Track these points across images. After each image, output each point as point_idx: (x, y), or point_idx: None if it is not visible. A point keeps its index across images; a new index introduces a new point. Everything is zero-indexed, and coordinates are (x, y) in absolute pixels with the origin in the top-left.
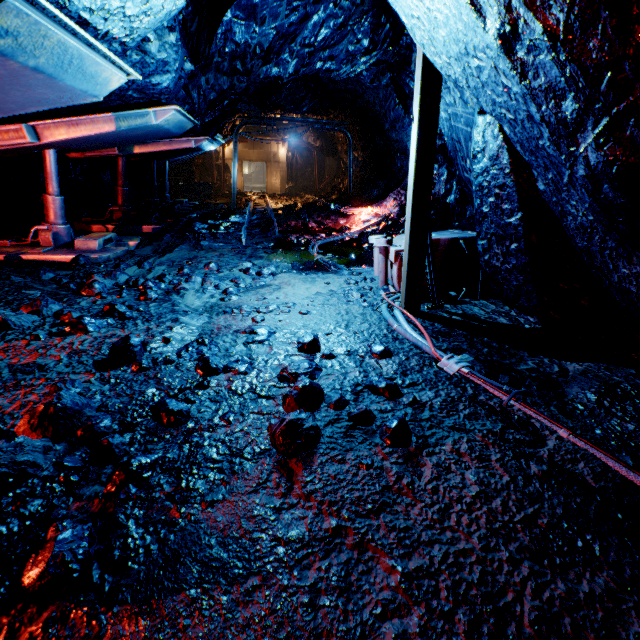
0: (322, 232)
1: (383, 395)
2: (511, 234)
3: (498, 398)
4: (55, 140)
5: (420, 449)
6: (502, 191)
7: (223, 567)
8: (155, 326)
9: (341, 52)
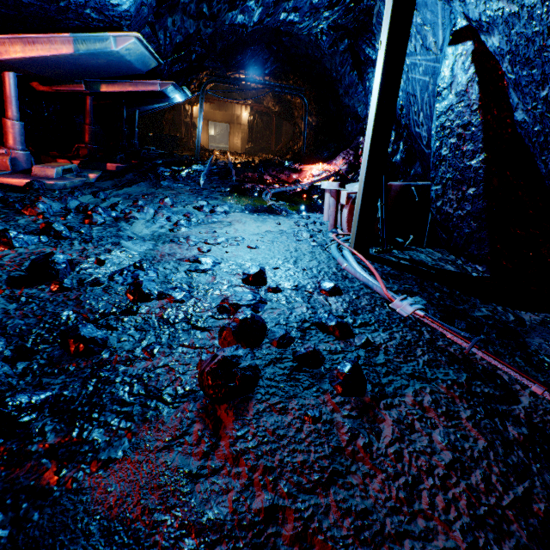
0: (276, 184)
1: (333, 334)
2: (470, 178)
3: (457, 345)
4: (10, 57)
5: (377, 400)
6: (466, 130)
7: None
8: (92, 247)
9: (305, 4)
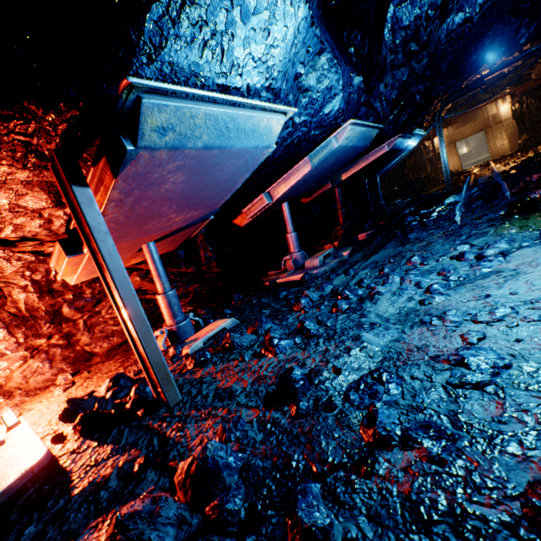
0: None
1: None
2: None
3: None
4: (279, 195)
5: None
6: None
7: None
8: (333, 347)
9: None
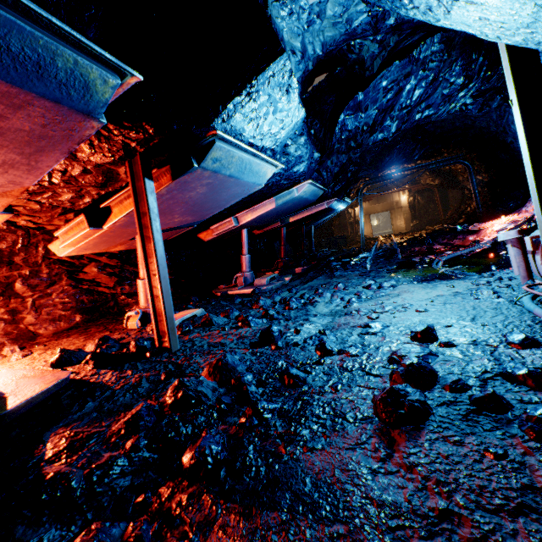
0: (448, 250)
1: (524, 384)
2: None
3: None
4: (245, 221)
5: None
6: None
7: (312, 504)
8: (291, 323)
9: (436, 99)
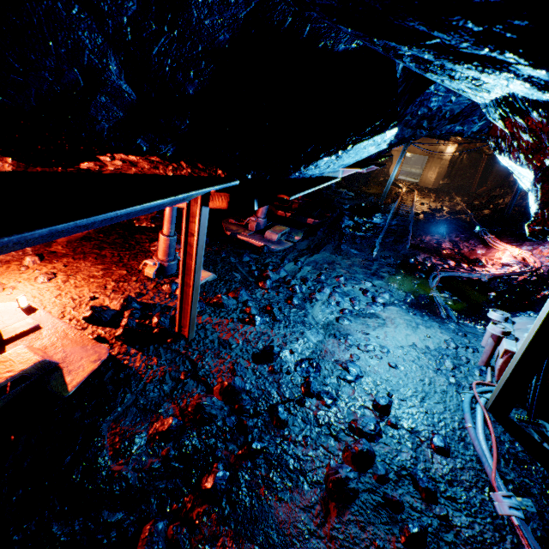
0: (452, 257)
1: (420, 493)
2: None
3: None
4: None
5: None
6: None
7: (273, 546)
8: (289, 334)
9: None
